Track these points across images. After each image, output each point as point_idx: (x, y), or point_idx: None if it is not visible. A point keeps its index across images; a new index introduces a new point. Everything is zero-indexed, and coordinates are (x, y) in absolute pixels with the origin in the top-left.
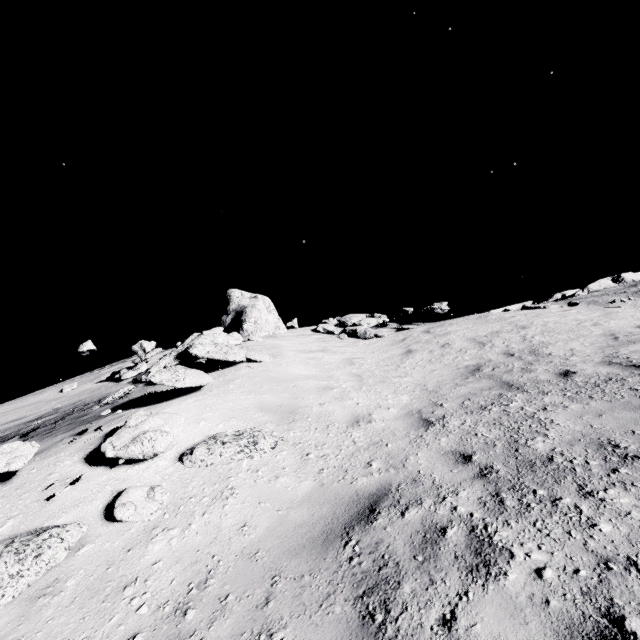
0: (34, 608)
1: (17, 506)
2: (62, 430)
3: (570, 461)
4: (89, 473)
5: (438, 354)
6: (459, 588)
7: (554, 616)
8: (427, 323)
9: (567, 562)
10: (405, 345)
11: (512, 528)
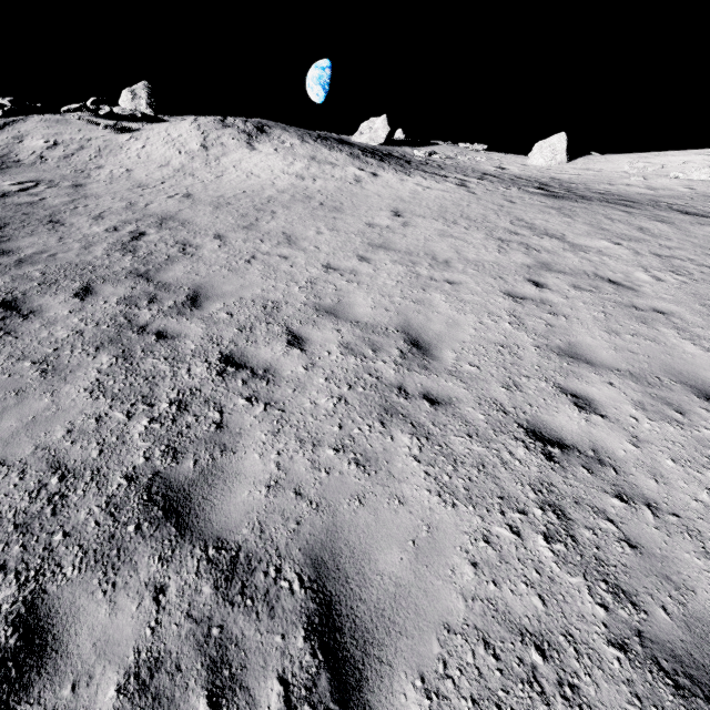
0: None
1: None
2: None
3: None
4: None
5: None
6: None
7: None
8: (35, 117)
9: None
10: None
11: None
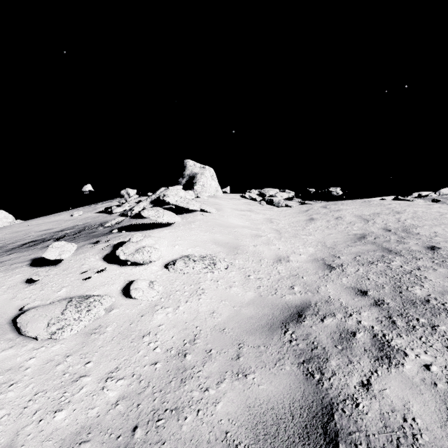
0: (90, 339)
1: (66, 281)
2: (81, 239)
3: (443, 304)
4: (107, 267)
5: (333, 223)
6: (370, 368)
7: (441, 393)
8: (322, 201)
9: (447, 364)
10: (308, 214)
11: (404, 339)
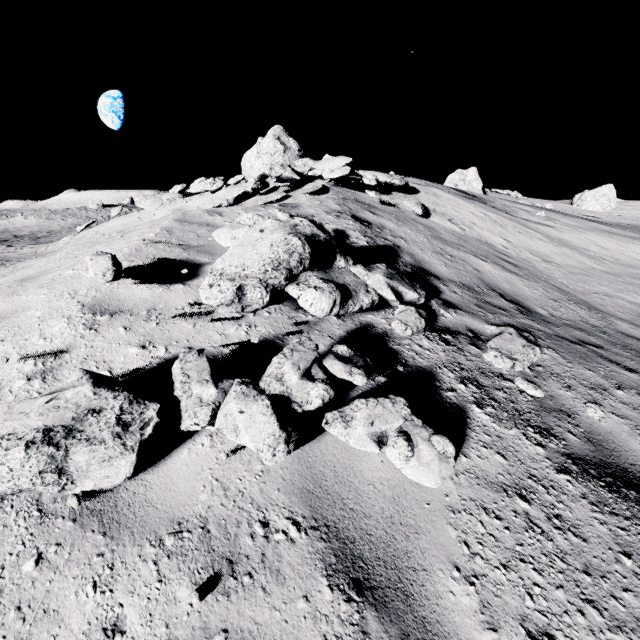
0: None
1: None
2: None
3: None
4: None
5: None
6: None
7: None
8: (329, 197)
9: None
10: None
11: None
